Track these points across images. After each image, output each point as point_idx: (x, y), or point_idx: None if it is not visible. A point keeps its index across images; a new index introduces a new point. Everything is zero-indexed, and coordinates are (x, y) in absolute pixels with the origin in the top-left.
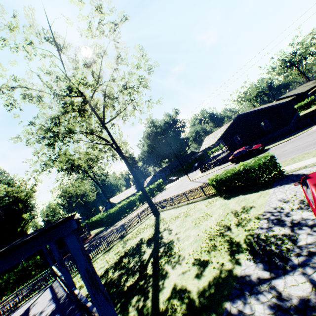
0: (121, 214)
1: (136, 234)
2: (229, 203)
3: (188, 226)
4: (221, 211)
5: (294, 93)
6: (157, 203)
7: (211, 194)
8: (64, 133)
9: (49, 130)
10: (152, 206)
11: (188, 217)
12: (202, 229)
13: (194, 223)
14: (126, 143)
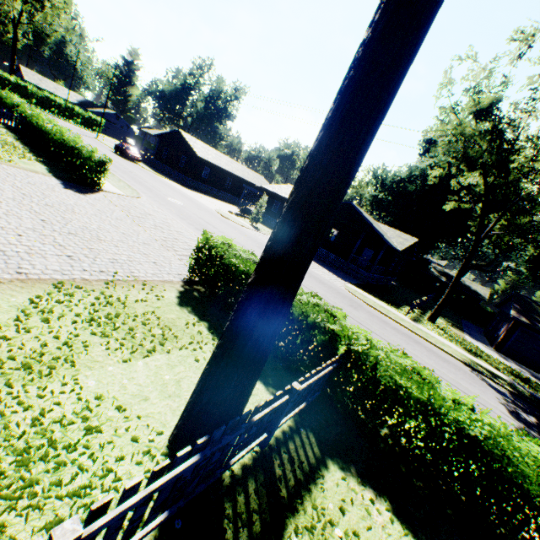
0: None
1: None
2: None
3: None
4: None
5: None
6: None
7: None
8: None
9: None
10: None
11: None
12: None
13: None
14: None
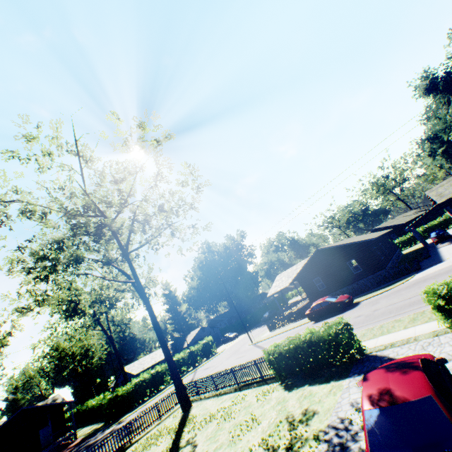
0: (137, 398)
1: (143, 448)
2: (289, 398)
3: (221, 440)
4: (275, 414)
5: (392, 224)
6: (191, 384)
7: (270, 376)
8: (66, 262)
9: (44, 257)
10: (180, 390)
11: (227, 421)
12: (239, 451)
13: (231, 436)
14: (154, 282)
